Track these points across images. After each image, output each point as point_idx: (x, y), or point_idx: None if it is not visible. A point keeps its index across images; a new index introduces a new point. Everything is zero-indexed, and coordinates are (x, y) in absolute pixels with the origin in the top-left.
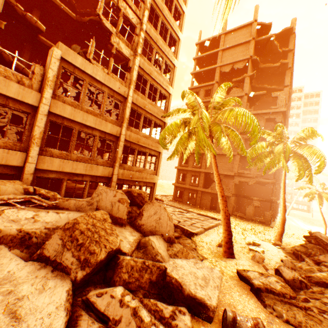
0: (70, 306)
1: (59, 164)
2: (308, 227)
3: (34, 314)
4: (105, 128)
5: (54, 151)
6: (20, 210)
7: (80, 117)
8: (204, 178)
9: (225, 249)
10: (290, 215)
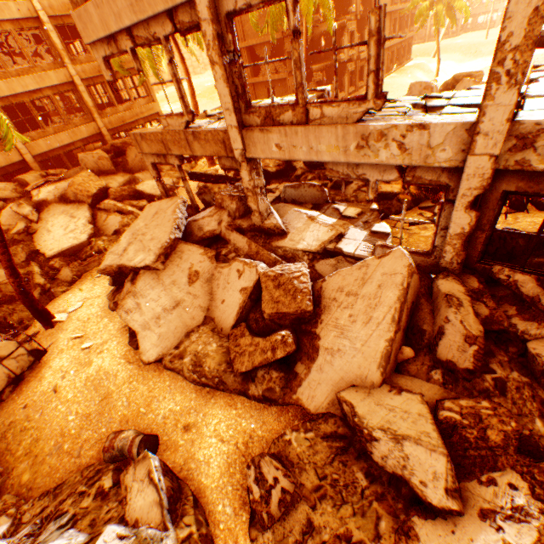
0: (92, 211)
1: (46, 145)
2: (461, 67)
3: (79, 215)
4: (51, 82)
5: (31, 135)
6: (47, 187)
7: (19, 87)
8: (250, 58)
9: (207, 163)
10: (446, 52)
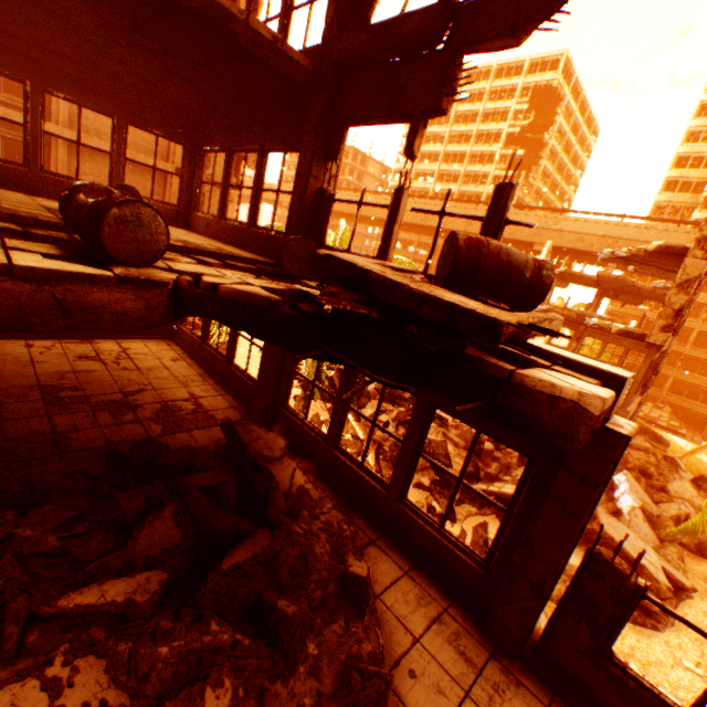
0: None
1: None
2: None
3: None
4: None
5: None
6: None
7: None
8: None
9: None
10: None
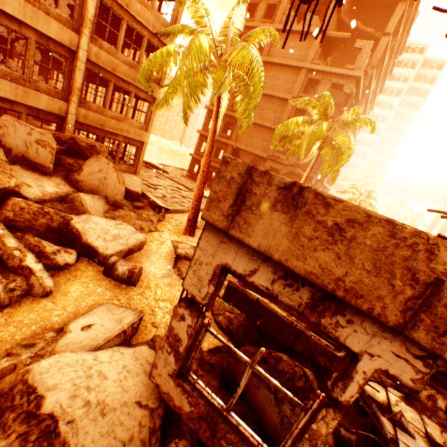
0: None
1: None
2: None
3: None
4: (46, 29)
5: None
6: None
7: None
8: (232, 154)
9: (186, 227)
10: None
